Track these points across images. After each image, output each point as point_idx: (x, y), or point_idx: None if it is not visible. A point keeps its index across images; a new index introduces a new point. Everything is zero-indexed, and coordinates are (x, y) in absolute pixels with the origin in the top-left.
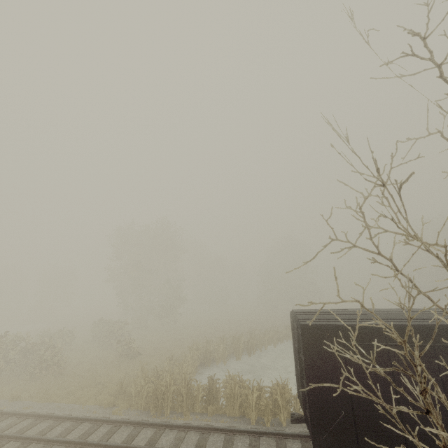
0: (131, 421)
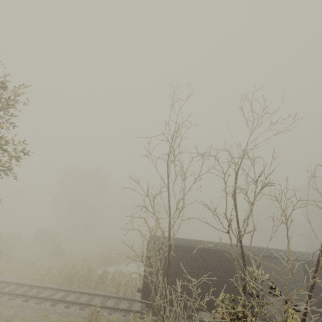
0: (52, 288)
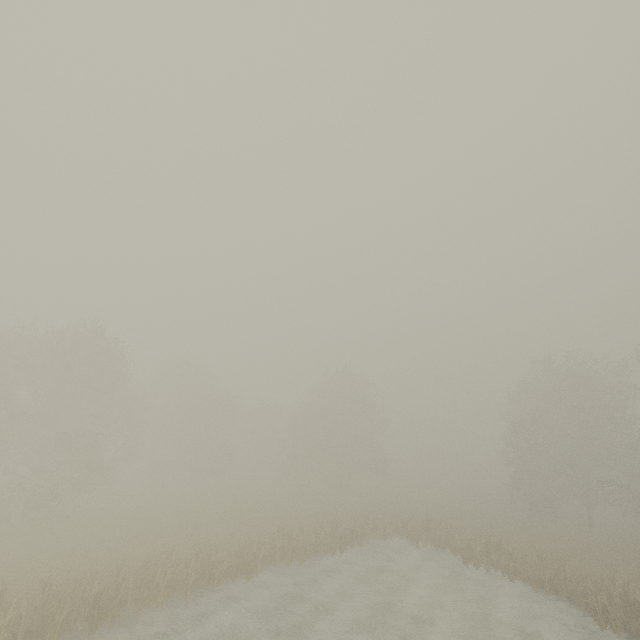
0: None
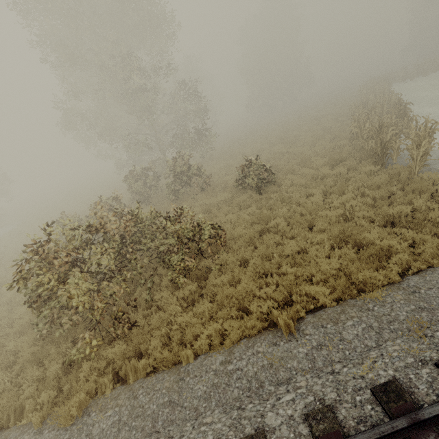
0: None
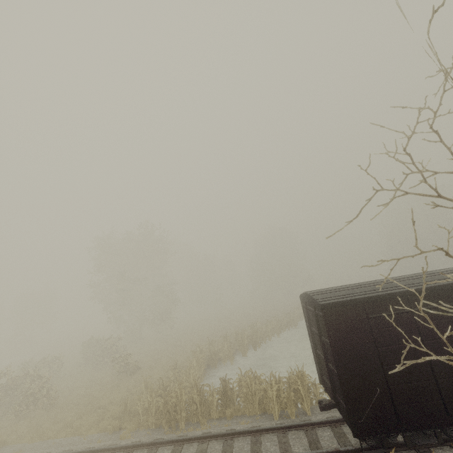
0: (144, 443)
